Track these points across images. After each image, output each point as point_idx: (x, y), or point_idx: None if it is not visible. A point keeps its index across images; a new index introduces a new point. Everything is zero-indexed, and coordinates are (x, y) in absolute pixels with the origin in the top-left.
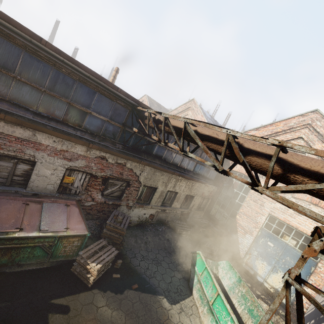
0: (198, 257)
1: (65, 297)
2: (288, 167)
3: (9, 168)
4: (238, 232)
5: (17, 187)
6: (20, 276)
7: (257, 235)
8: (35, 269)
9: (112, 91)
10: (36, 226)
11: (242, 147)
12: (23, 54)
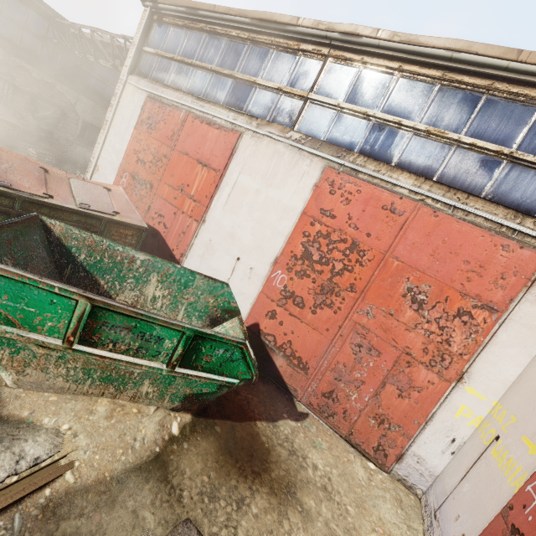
0: None
1: None
2: None
3: None
4: None
5: None
6: None
7: None
8: None
9: None
10: None
11: (122, 47)
12: None
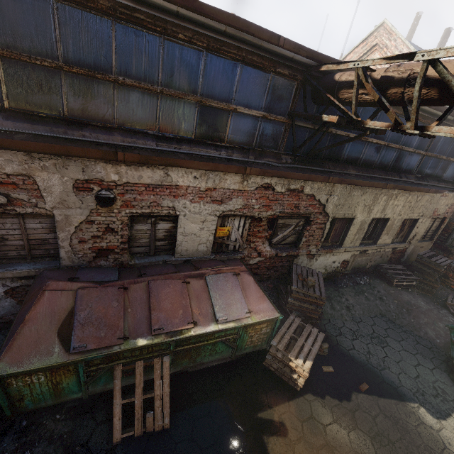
0: None
1: (272, 408)
2: None
3: (148, 232)
4: None
5: (163, 255)
6: (205, 375)
7: None
8: (219, 364)
9: (267, 49)
10: (210, 314)
11: None
12: (114, 30)
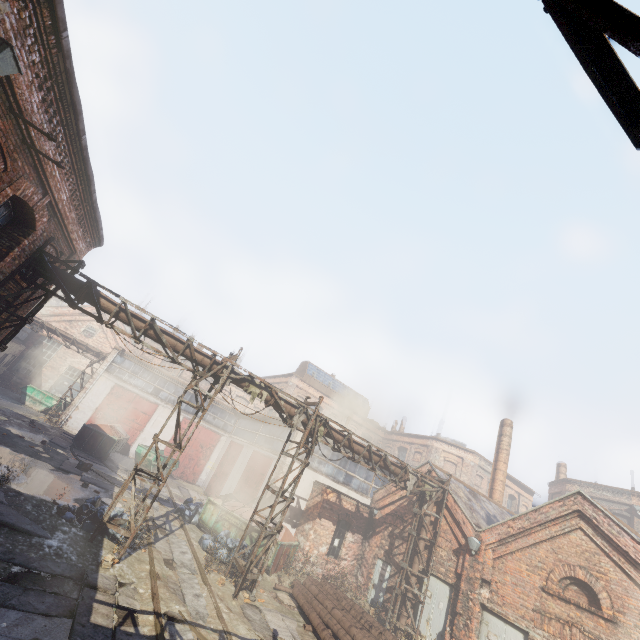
0: (29, 388)
1: None
2: (88, 349)
3: None
4: (43, 379)
5: None
6: None
7: (58, 379)
8: None
9: None
10: None
11: (77, 341)
12: None
